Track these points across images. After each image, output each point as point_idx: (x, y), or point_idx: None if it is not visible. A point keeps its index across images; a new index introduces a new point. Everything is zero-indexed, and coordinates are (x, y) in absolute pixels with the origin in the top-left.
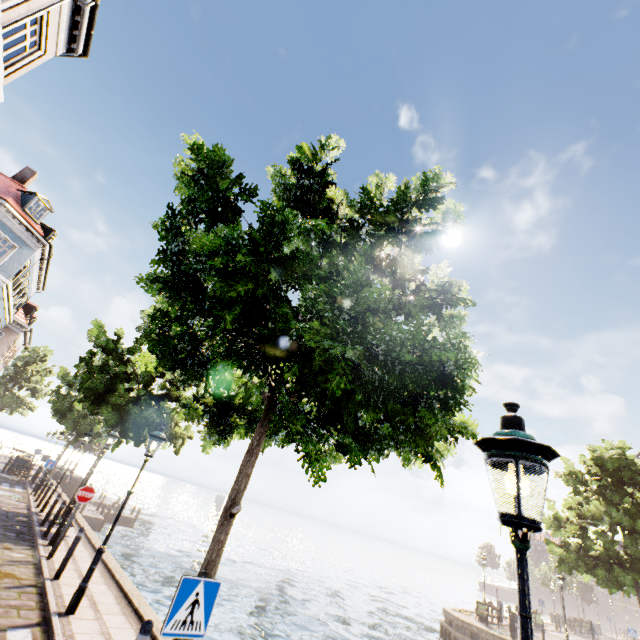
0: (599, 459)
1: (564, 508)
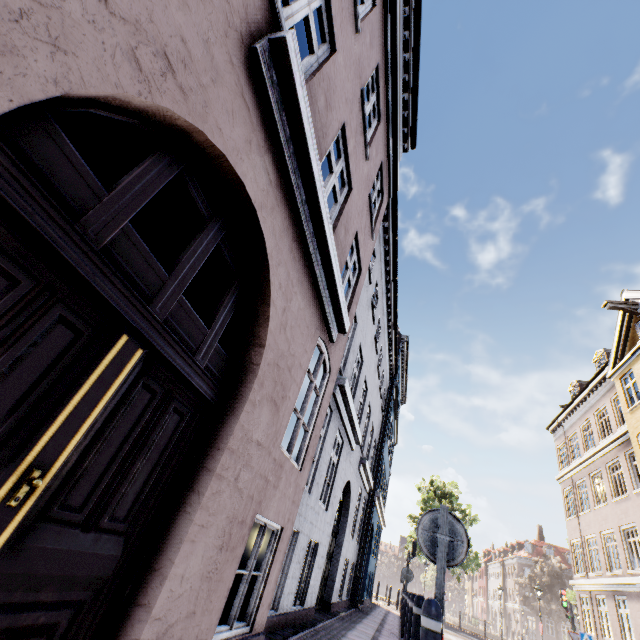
0: (553, 565)
1: (530, 580)
